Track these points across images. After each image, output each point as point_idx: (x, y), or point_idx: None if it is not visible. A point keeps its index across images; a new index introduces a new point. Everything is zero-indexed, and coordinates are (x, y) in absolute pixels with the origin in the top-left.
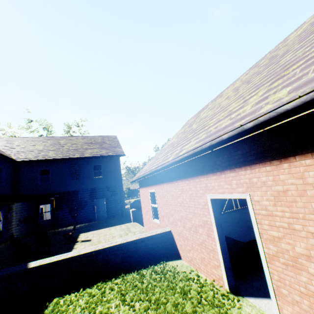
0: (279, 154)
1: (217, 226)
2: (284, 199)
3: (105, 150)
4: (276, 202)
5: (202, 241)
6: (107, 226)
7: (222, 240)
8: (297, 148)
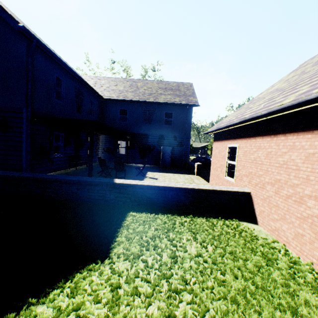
0: None
1: None
2: None
3: (179, 98)
4: None
5: (309, 216)
6: (170, 172)
7: None
8: None
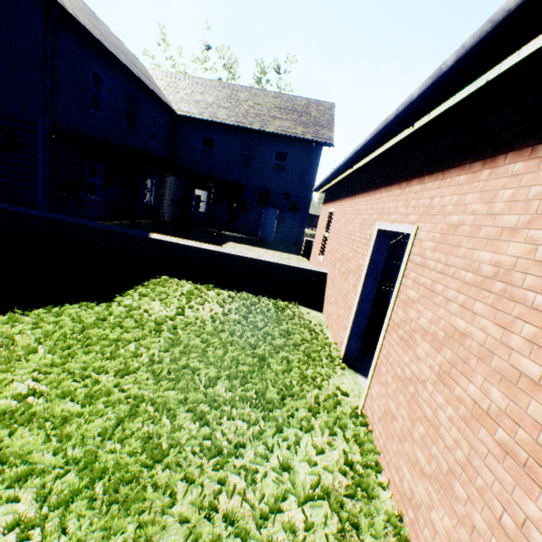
0: (490, 149)
1: (369, 276)
2: (449, 241)
3: (303, 129)
4: (438, 244)
5: (346, 293)
6: (265, 247)
7: (368, 299)
8: (520, 135)
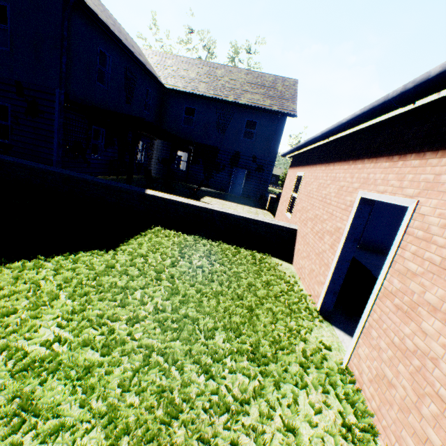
0: None
1: (349, 239)
2: None
3: (270, 101)
4: None
5: (322, 251)
6: (235, 202)
7: (346, 259)
8: None
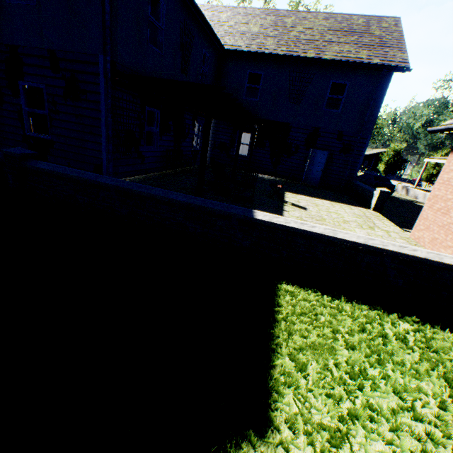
0: None
1: None
2: None
3: (366, 52)
4: None
5: None
6: (323, 197)
7: None
8: None
